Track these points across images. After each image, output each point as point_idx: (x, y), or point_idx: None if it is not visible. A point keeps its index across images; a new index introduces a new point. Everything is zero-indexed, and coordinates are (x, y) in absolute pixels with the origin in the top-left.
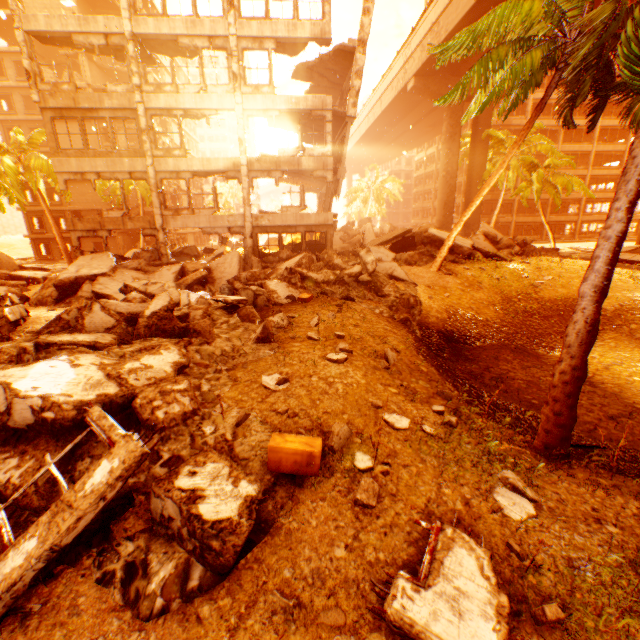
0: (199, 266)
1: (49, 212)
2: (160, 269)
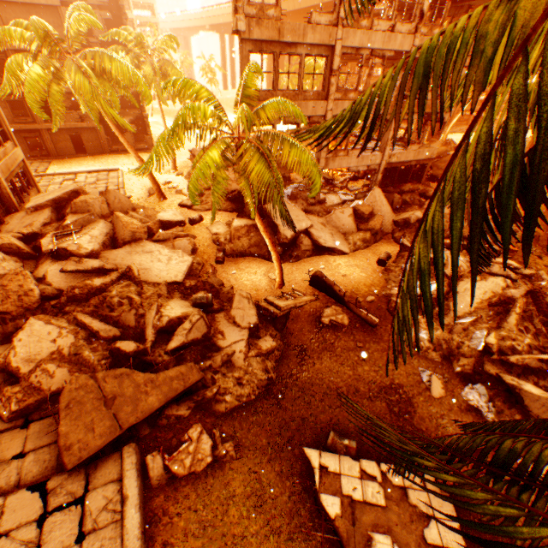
0: (368, 209)
1: (116, 128)
2: (333, 212)
